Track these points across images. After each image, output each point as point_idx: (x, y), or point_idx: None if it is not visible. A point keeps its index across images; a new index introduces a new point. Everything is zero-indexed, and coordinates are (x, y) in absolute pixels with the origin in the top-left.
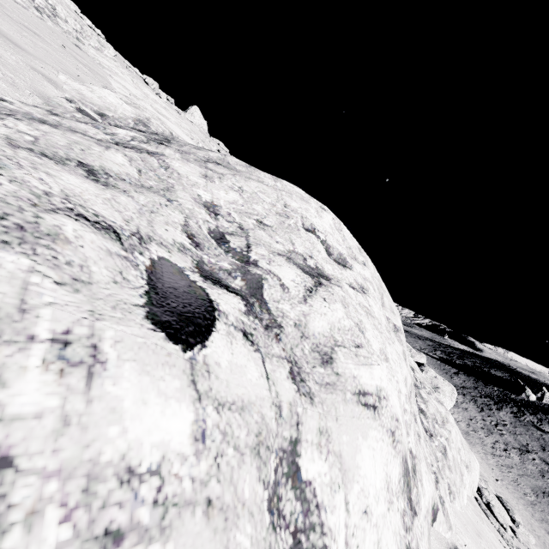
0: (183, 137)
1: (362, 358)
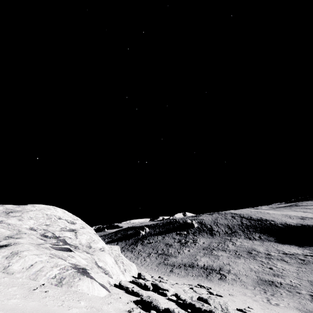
0: None
1: (96, 242)
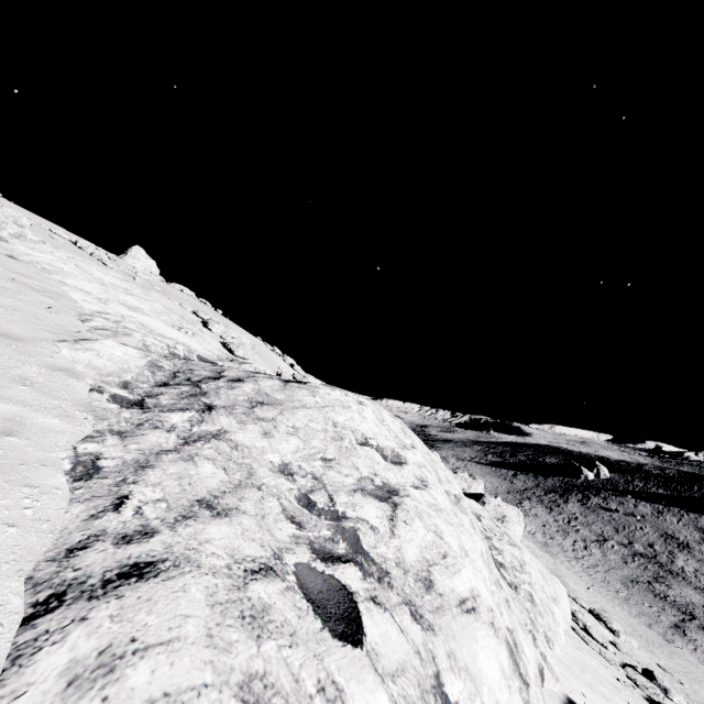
0: (173, 337)
1: (451, 568)
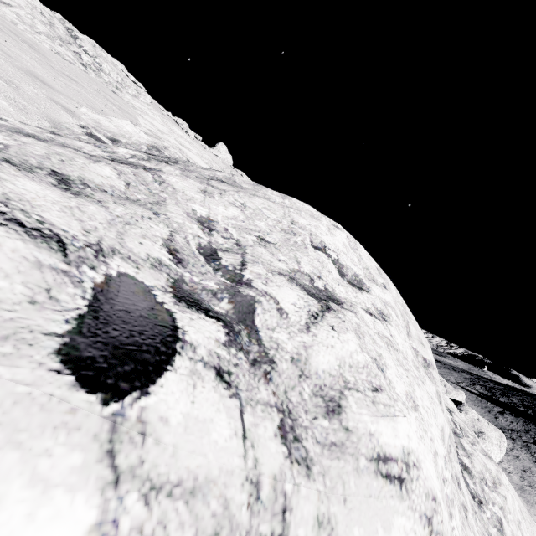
0: (201, 165)
1: (381, 407)
